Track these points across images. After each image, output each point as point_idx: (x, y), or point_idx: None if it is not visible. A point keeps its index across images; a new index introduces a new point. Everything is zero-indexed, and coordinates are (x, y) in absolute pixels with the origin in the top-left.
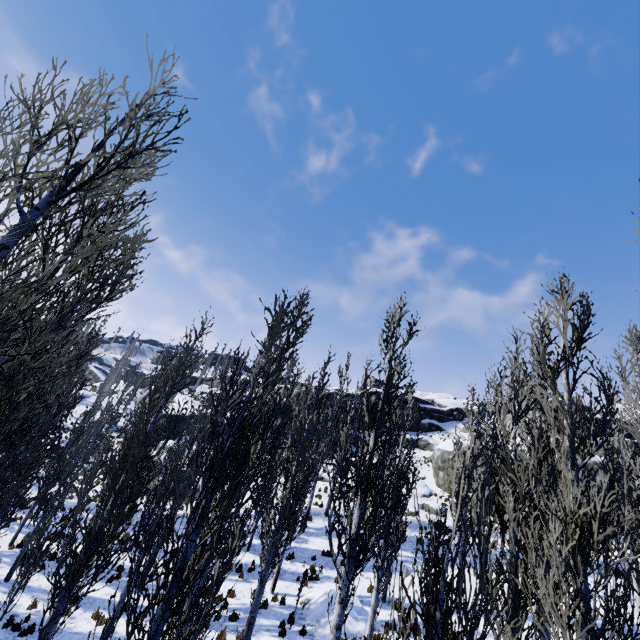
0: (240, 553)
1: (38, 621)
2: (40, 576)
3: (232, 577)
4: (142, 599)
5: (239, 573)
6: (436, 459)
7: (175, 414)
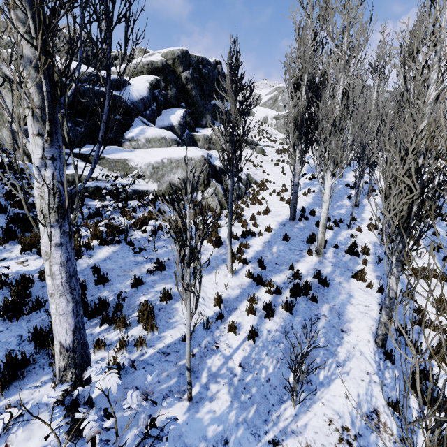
0: (371, 199)
1: None
2: None
3: None
4: None
5: None
6: None
7: (103, 75)
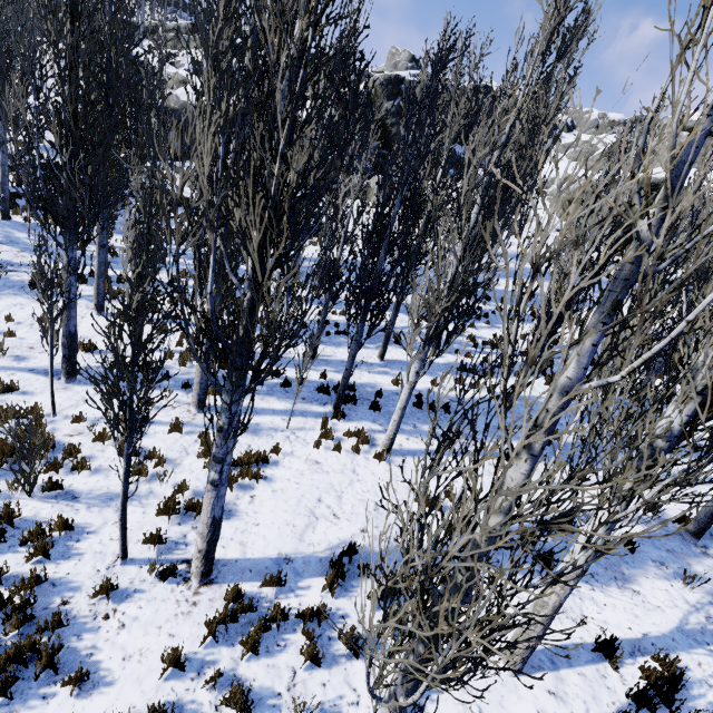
0: None
1: (424, 396)
2: (328, 348)
3: (479, 325)
4: (451, 357)
5: (479, 320)
6: (573, 190)
7: None
